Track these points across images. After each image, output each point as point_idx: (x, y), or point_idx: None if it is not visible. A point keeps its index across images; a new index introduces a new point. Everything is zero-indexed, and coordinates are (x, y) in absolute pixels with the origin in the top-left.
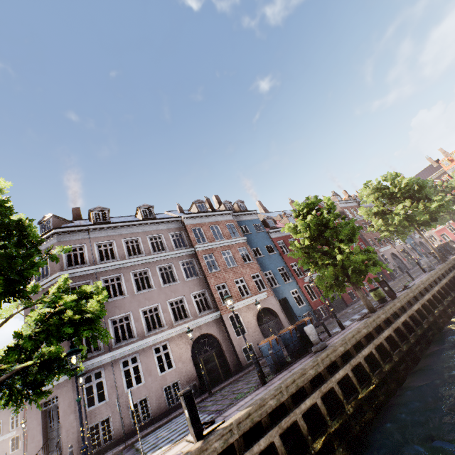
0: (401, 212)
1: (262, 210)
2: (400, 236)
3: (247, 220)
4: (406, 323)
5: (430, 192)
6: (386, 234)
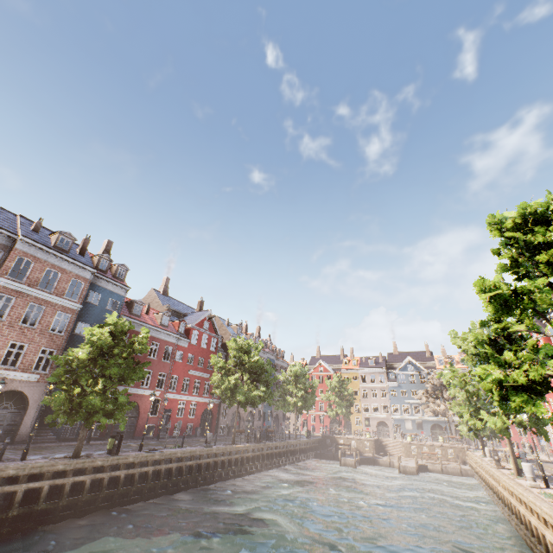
0: (231, 381)
1: (163, 289)
2: (230, 401)
3: (110, 290)
4: (84, 484)
5: (275, 379)
6: (217, 391)
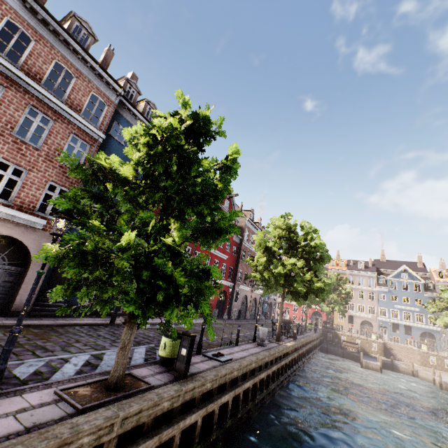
0: (288, 267)
1: None
2: (266, 288)
3: None
4: None
5: (321, 271)
6: (257, 276)
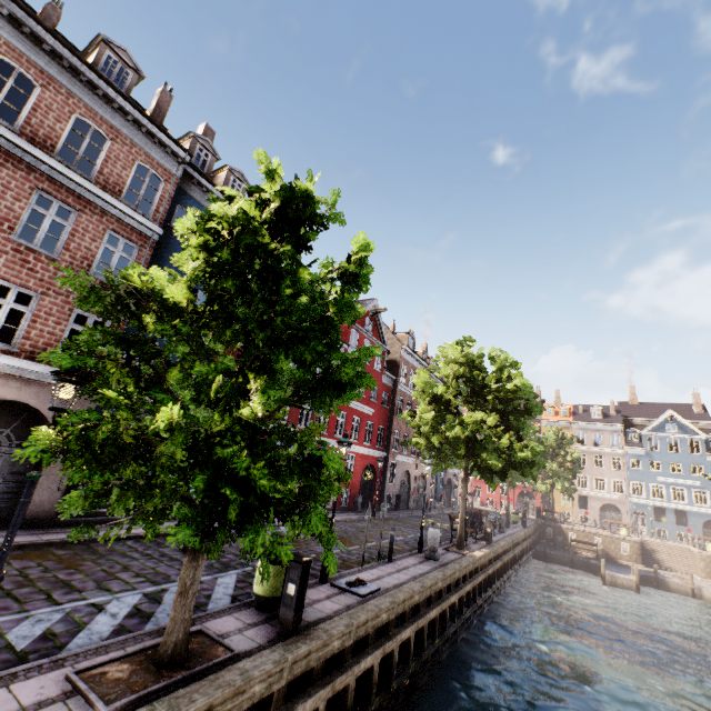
0: (472, 427)
1: None
2: (437, 461)
3: None
4: None
5: (529, 429)
6: (421, 442)
